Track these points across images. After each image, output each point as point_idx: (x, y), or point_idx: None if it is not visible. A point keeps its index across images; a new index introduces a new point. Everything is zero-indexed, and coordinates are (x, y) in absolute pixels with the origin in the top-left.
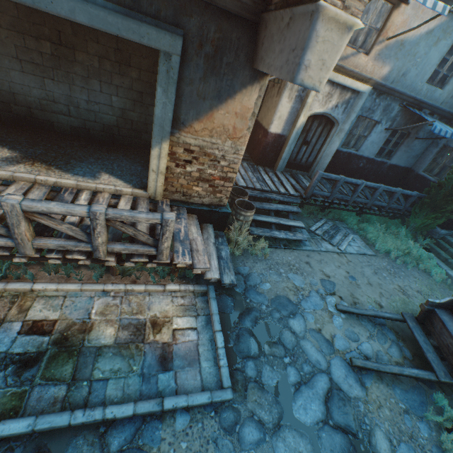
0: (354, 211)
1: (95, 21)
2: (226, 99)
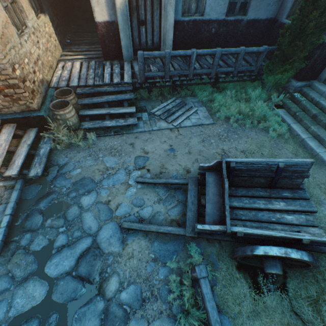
0: (205, 84)
1: None
2: None
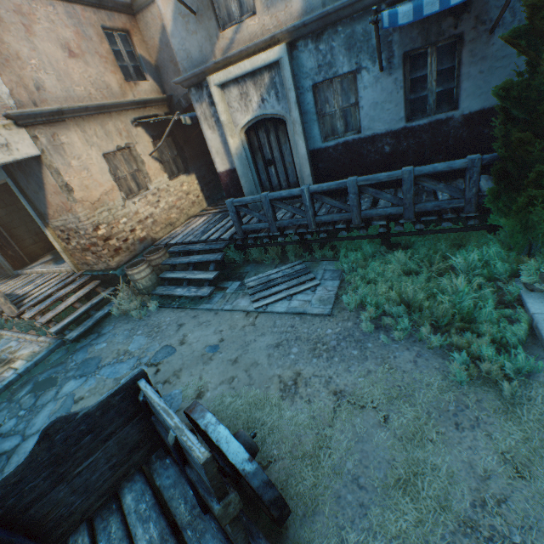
0: (359, 238)
1: None
2: (44, 186)
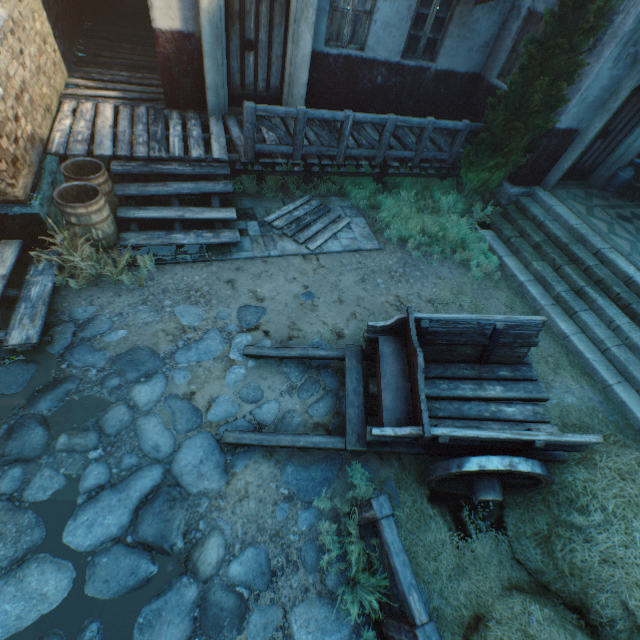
0: (365, 176)
1: None
2: None
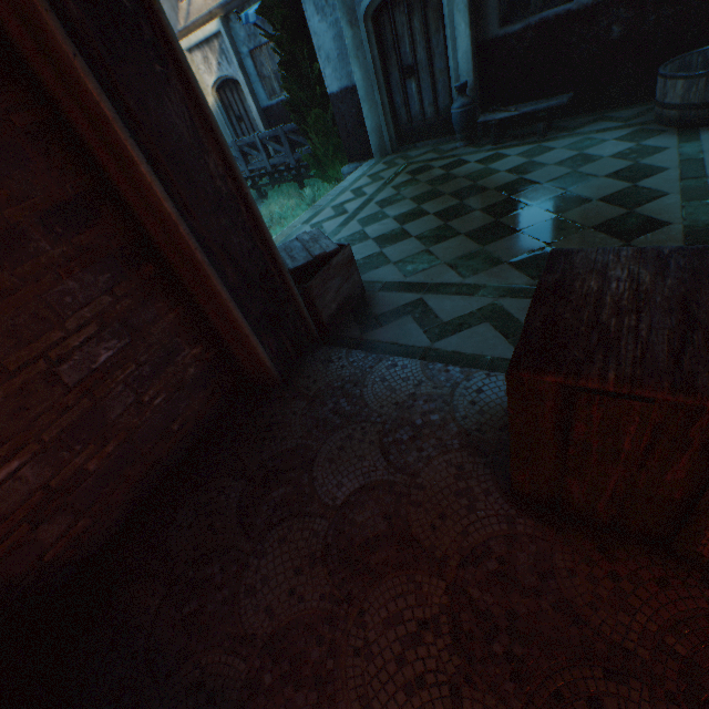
0: (283, 183)
1: None
2: None
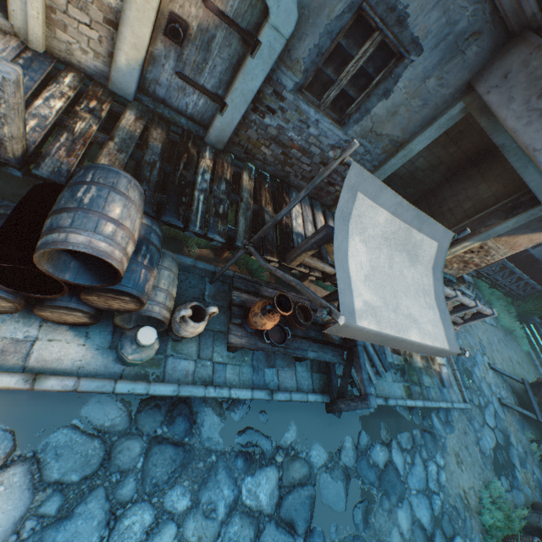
0: (490, 285)
1: (535, 187)
2: (536, 232)
